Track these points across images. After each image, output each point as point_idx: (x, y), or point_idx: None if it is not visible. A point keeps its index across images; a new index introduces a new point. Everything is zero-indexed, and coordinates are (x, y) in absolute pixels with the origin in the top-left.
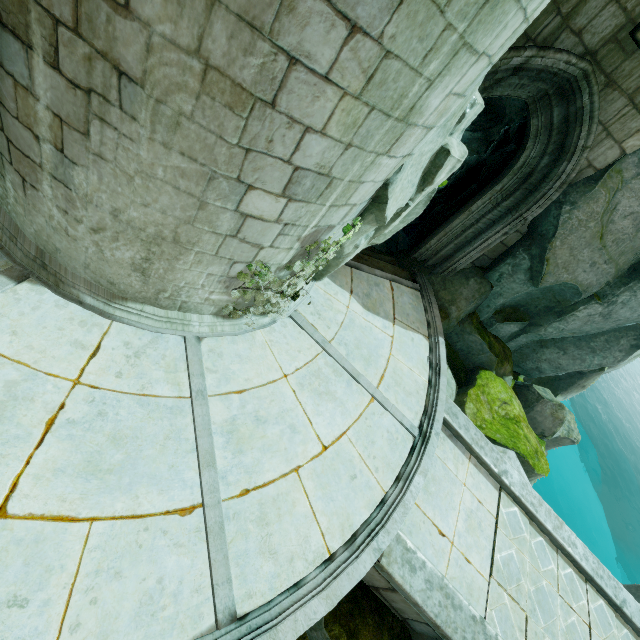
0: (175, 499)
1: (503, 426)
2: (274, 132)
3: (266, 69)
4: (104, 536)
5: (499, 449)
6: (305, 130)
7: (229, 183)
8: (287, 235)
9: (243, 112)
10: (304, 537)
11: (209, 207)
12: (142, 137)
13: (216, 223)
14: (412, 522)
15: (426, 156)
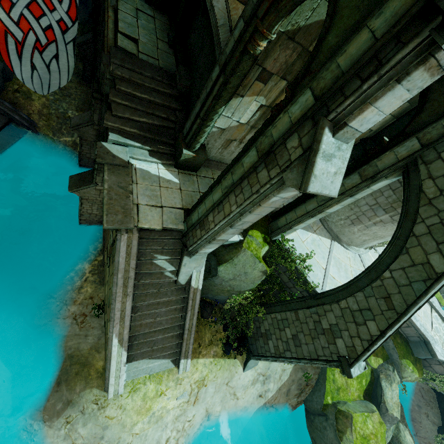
0: None
1: None
2: None
3: None
4: None
5: None
6: None
7: None
8: None
9: None
10: None
11: None
12: None
13: None
14: None
15: None
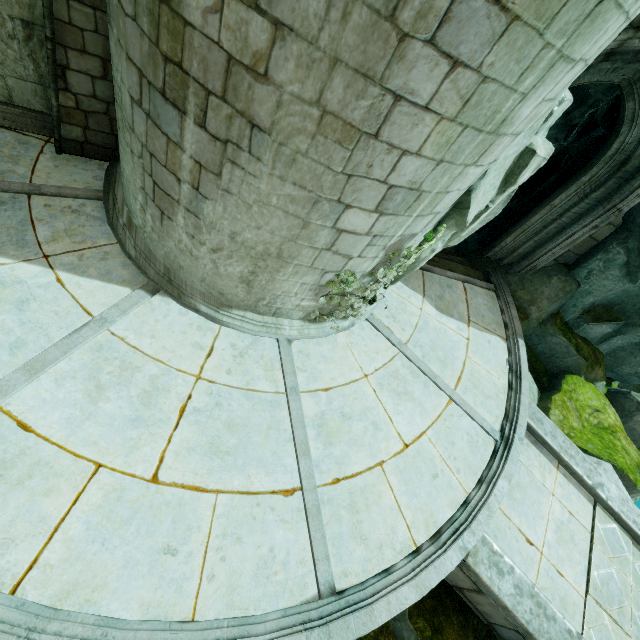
0: (279, 481)
1: (595, 436)
2: (374, 158)
3: (374, 108)
4: (227, 506)
5: (592, 460)
6: (402, 153)
7: (330, 204)
8: (374, 245)
9: (350, 145)
10: (391, 528)
11: (311, 226)
12: (264, 173)
13: (315, 239)
14: (497, 526)
15: (510, 158)
